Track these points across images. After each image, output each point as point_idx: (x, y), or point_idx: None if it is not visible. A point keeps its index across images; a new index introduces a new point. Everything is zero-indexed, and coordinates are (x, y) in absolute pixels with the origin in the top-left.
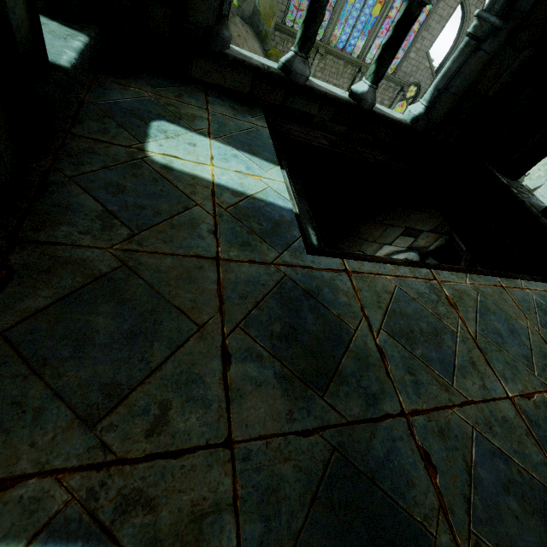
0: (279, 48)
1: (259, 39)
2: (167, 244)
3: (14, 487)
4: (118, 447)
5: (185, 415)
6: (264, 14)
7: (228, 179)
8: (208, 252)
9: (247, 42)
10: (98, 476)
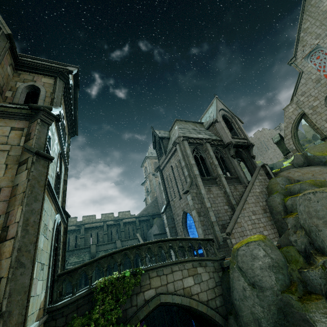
0: None
1: None
2: None
3: None
4: None
5: None
6: (322, 154)
7: None
8: None
9: (299, 171)
10: None
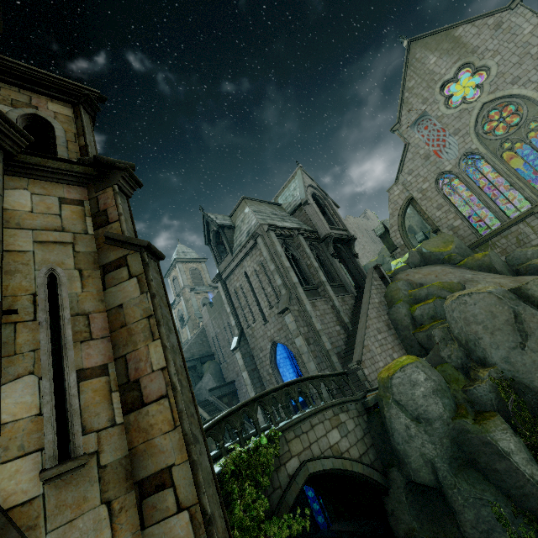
0: (497, 251)
1: (446, 264)
2: None
3: None
4: None
5: None
6: (438, 249)
7: None
8: None
9: (419, 272)
10: None
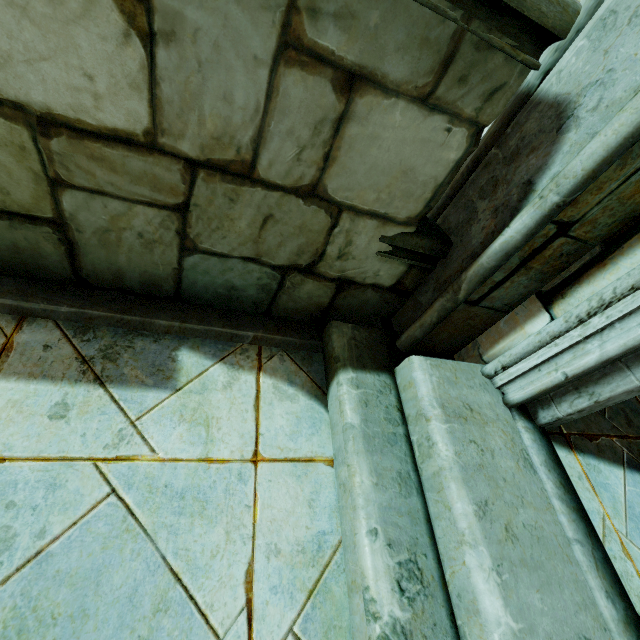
0: None
1: None
2: None
3: (599, 439)
4: (621, 429)
5: (636, 418)
6: None
7: None
8: None
9: None
10: (625, 442)
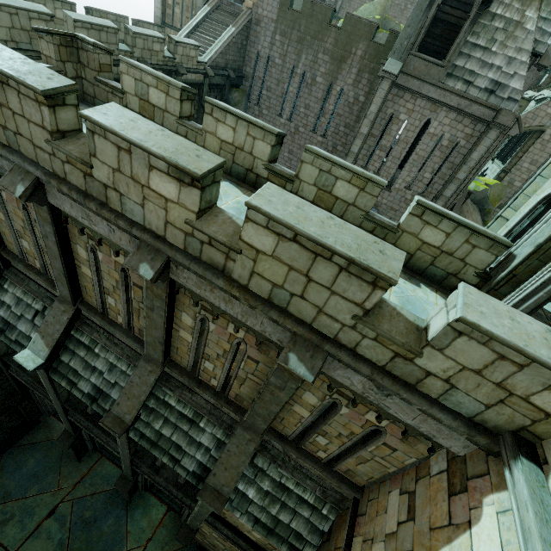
0: None
1: (481, 213)
2: (536, 316)
3: None
4: None
5: None
6: (491, 199)
7: (544, 307)
8: (547, 322)
9: (472, 215)
10: None
